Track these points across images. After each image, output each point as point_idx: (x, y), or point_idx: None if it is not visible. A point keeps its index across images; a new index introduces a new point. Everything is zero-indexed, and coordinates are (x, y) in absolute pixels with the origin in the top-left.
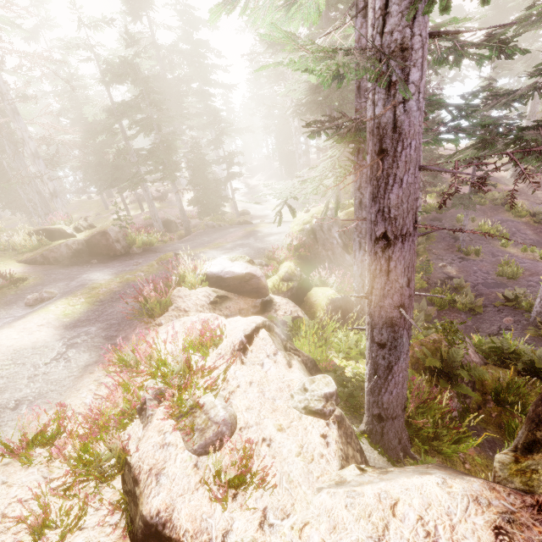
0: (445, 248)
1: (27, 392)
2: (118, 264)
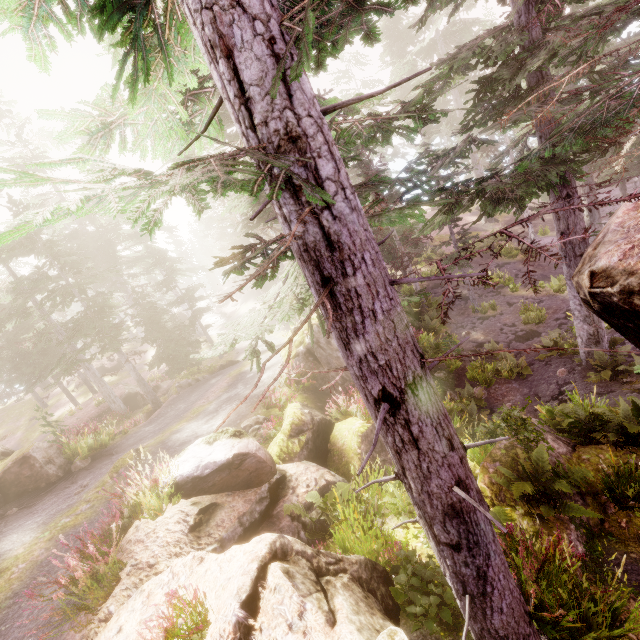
0: (459, 313)
1: None
2: (52, 501)
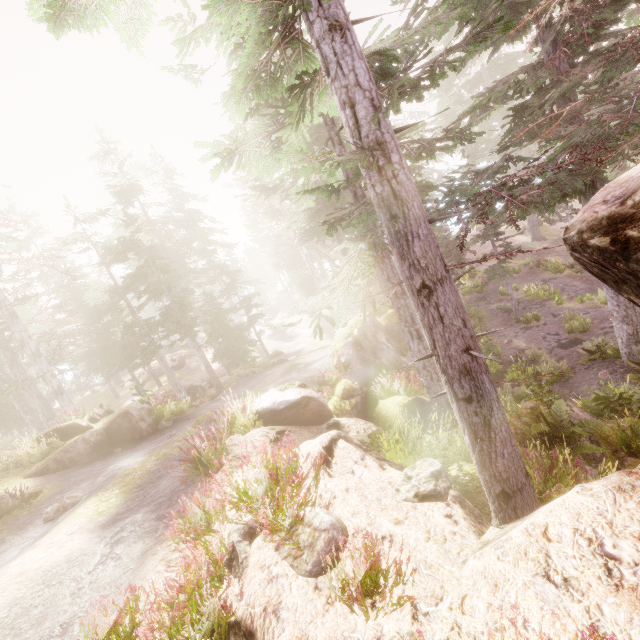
0: (502, 324)
1: (74, 610)
2: (149, 444)
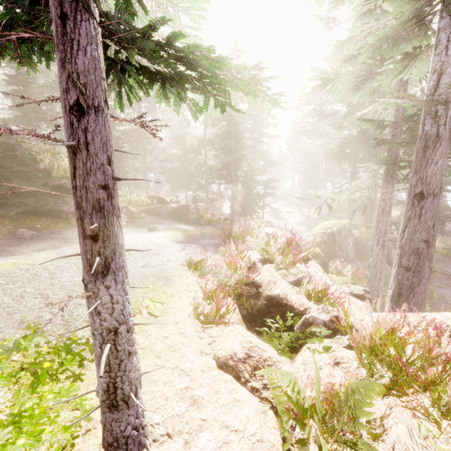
0: (449, 285)
1: (170, 257)
2: (193, 226)
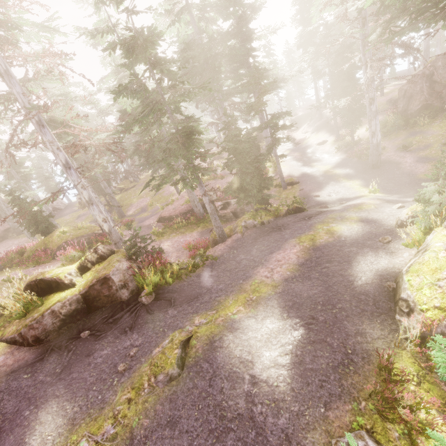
0: None
1: None
2: (107, 350)
